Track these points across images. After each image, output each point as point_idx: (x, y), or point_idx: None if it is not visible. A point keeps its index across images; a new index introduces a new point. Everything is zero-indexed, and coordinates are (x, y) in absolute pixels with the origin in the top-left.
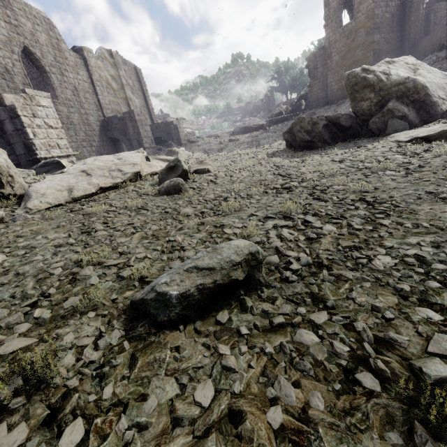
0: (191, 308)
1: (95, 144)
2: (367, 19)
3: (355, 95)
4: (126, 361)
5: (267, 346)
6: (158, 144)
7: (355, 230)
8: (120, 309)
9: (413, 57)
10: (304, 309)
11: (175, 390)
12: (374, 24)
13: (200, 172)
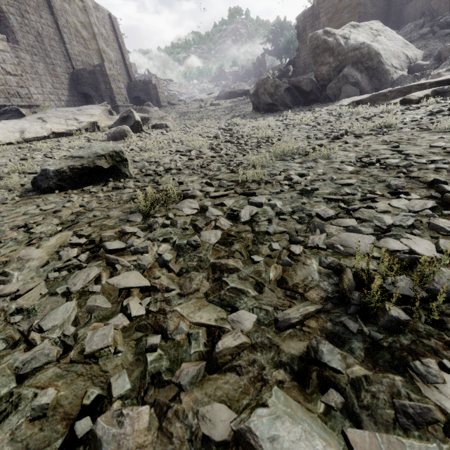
0: (66, 181)
1: (64, 98)
2: None
3: (316, 58)
4: (13, 203)
5: (99, 194)
6: (136, 104)
7: (225, 155)
8: (24, 188)
9: (381, 23)
10: (141, 184)
11: (33, 208)
12: None
13: (159, 127)
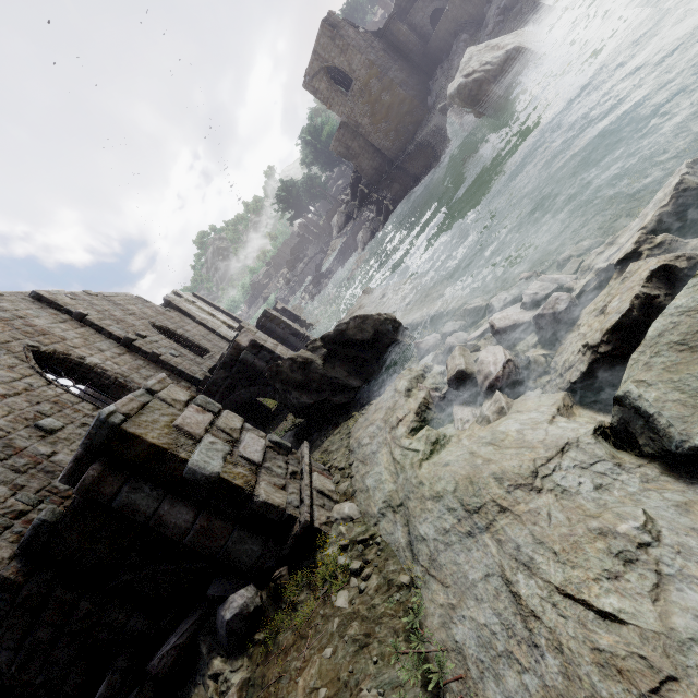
0: None
1: None
2: (369, 70)
3: (477, 99)
4: None
5: None
6: None
7: None
8: None
9: (471, 47)
10: None
11: None
12: (378, 68)
13: None
